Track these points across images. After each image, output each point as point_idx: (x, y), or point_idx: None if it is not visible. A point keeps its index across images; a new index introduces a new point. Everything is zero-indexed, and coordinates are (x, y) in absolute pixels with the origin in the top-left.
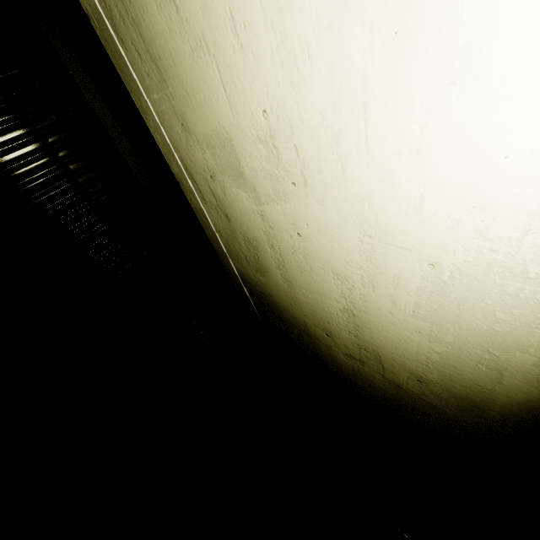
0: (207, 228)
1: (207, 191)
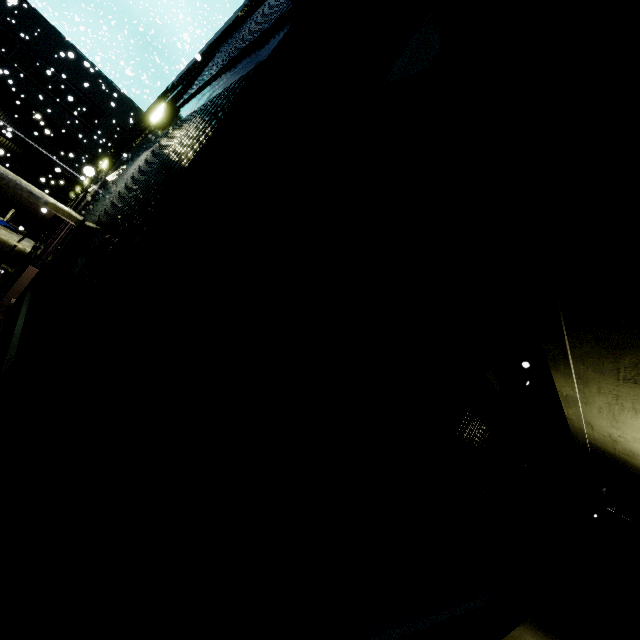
0: (576, 429)
1: (602, 432)
